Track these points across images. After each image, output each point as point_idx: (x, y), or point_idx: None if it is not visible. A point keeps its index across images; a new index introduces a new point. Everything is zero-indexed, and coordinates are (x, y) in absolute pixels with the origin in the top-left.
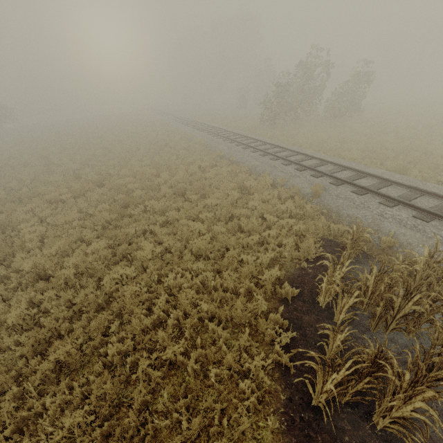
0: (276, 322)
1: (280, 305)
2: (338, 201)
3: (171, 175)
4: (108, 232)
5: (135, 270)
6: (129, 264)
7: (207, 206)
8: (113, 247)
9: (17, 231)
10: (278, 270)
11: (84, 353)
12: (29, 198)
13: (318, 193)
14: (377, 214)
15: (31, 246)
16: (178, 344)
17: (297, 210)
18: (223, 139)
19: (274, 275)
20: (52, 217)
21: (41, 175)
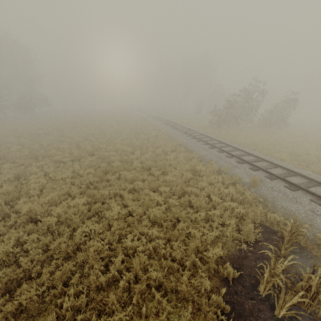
0: (217, 304)
1: (221, 285)
2: (272, 192)
3: (142, 154)
4: (89, 191)
5: (102, 226)
6: (99, 219)
7: (165, 181)
8: (90, 203)
9: (27, 180)
10: (221, 248)
11: (45, 299)
12: (43, 157)
13: (255, 184)
14: (309, 209)
15: (33, 193)
16: (125, 311)
17: (237, 195)
18: (183, 133)
19: (218, 253)
20: (54, 173)
21: (55, 142)
